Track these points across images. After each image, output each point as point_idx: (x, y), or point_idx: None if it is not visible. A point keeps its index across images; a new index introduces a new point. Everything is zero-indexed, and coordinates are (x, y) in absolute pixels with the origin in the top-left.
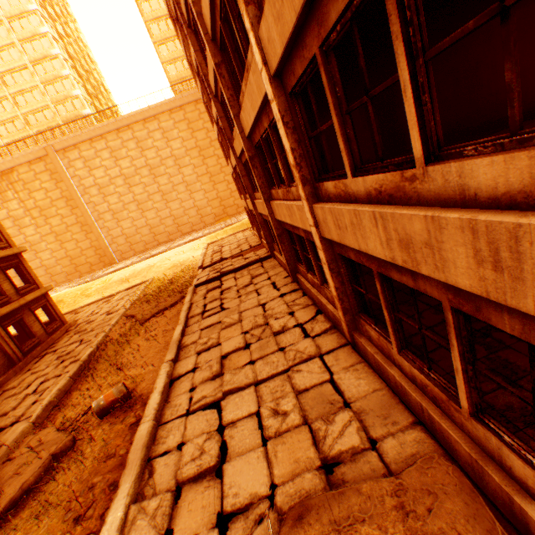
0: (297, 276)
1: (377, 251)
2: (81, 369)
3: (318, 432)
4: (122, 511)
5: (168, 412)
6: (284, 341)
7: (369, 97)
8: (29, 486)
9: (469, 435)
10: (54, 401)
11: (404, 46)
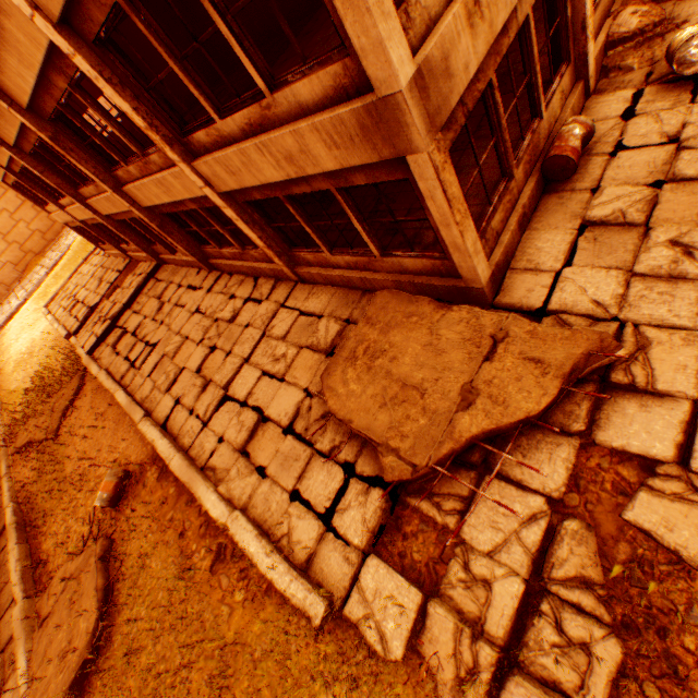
0: (211, 263)
1: (275, 177)
2: (23, 531)
3: (314, 344)
4: (214, 495)
5: (186, 440)
6: (245, 320)
7: (200, 44)
8: (105, 585)
9: (388, 272)
10: (27, 571)
11: (213, 8)
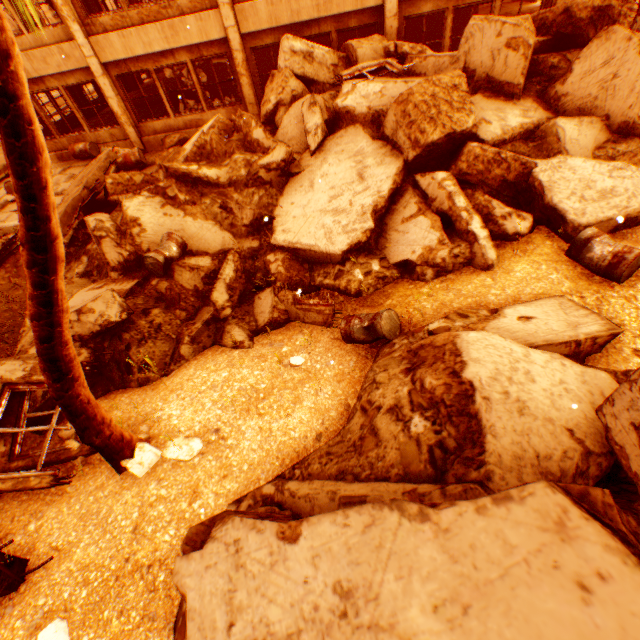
0: None
1: None
2: None
3: None
4: None
5: None
6: None
7: None
8: None
9: None
10: None
11: None
